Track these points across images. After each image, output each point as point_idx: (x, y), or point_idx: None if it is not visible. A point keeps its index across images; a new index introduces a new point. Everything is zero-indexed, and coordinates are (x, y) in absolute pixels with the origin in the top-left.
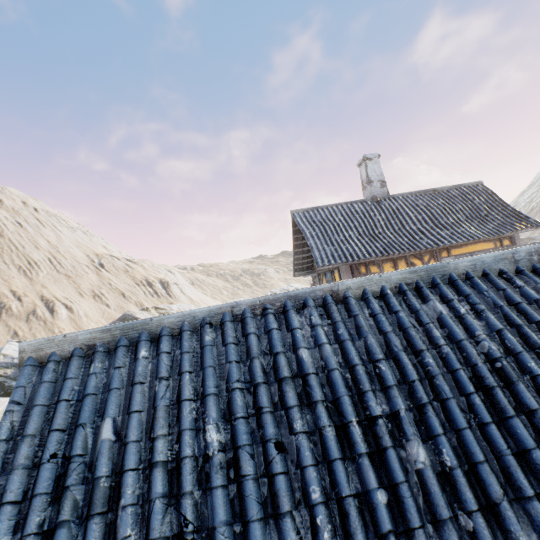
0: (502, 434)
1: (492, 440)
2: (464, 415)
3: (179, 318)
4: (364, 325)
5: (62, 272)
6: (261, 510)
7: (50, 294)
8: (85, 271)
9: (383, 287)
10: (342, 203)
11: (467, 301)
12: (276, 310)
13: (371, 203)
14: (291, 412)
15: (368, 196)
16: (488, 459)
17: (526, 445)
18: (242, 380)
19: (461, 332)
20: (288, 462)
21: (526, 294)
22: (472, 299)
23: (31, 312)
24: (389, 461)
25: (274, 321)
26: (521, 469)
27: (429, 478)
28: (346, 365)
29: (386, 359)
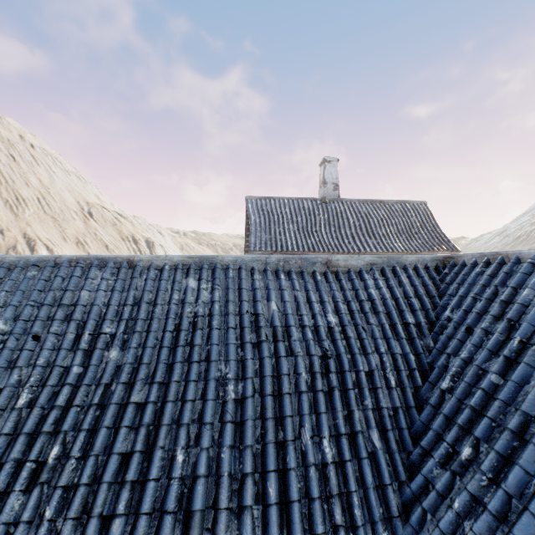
0: (170, 354)
1: (159, 355)
2: (156, 342)
3: (17, 258)
4: (134, 284)
5: (50, 213)
6: (6, 364)
7: (33, 232)
8: (73, 217)
9: (165, 263)
10: (294, 198)
11: (212, 282)
12: (86, 265)
13: (319, 203)
14: (53, 322)
15: (321, 195)
16: (152, 364)
17: (175, 360)
18: (38, 301)
19: (190, 299)
20: (37, 346)
21: (253, 285)
22: (215, 281)
23: (12, 247)
24: (93, 354)
25: (79, 272)
26: (166, 371)
27: (108, 365)
28: (108, 305)
29: (135, 305)
